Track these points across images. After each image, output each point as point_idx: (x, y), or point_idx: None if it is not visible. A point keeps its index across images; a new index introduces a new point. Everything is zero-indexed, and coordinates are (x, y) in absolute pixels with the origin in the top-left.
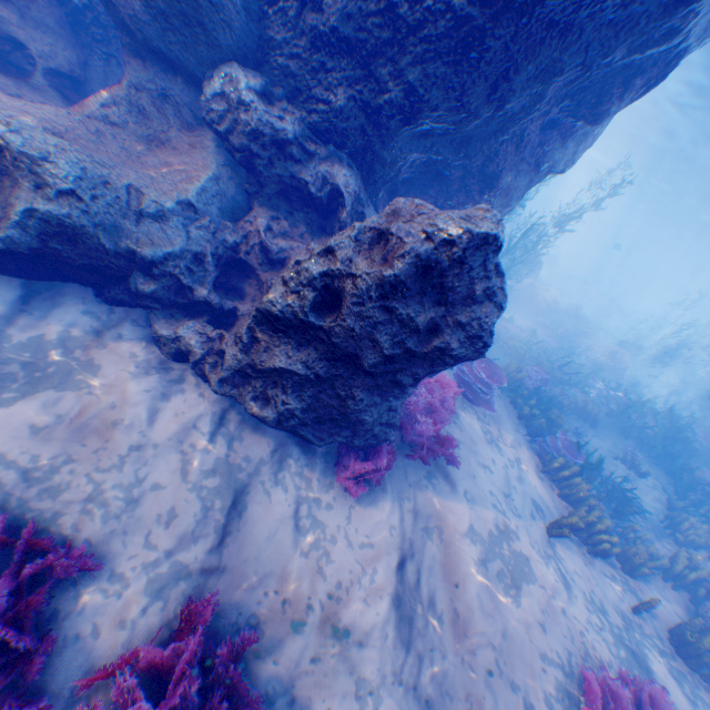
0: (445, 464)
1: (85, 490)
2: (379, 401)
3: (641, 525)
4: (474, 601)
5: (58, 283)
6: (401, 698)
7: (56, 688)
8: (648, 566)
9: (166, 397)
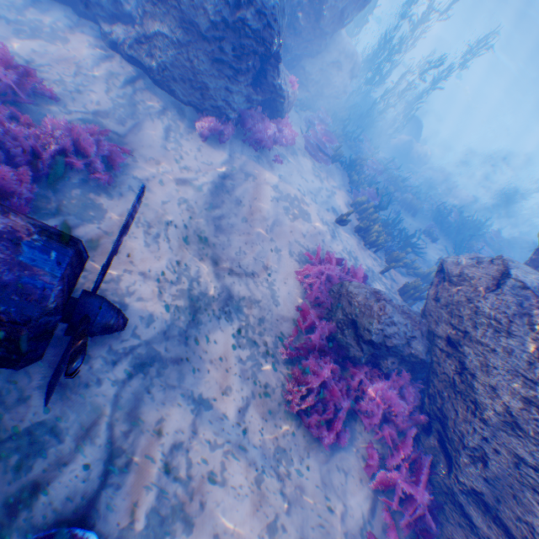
0: (273, 161)
1: (56, 78)
2: (218, 76)
3: (418, 261)
4: (264, 209)
5: (52, 1)
6: (204, 214)
7: (35, 123)
8: (402, 262)
9: (104, 62)
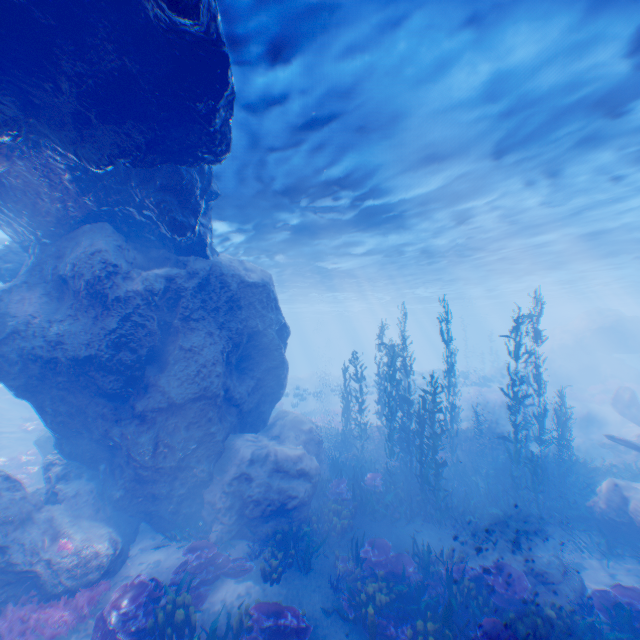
0: None
1: None
2: None
3: None
4: None
5: None
6: None
7: None
8: None
9: None
